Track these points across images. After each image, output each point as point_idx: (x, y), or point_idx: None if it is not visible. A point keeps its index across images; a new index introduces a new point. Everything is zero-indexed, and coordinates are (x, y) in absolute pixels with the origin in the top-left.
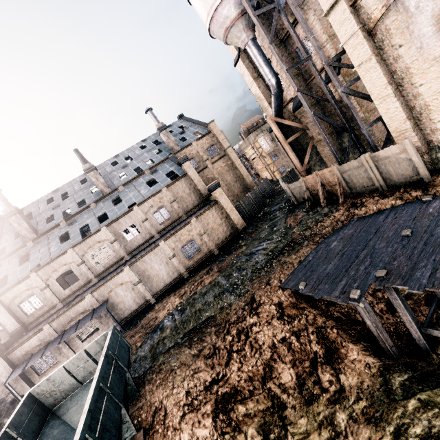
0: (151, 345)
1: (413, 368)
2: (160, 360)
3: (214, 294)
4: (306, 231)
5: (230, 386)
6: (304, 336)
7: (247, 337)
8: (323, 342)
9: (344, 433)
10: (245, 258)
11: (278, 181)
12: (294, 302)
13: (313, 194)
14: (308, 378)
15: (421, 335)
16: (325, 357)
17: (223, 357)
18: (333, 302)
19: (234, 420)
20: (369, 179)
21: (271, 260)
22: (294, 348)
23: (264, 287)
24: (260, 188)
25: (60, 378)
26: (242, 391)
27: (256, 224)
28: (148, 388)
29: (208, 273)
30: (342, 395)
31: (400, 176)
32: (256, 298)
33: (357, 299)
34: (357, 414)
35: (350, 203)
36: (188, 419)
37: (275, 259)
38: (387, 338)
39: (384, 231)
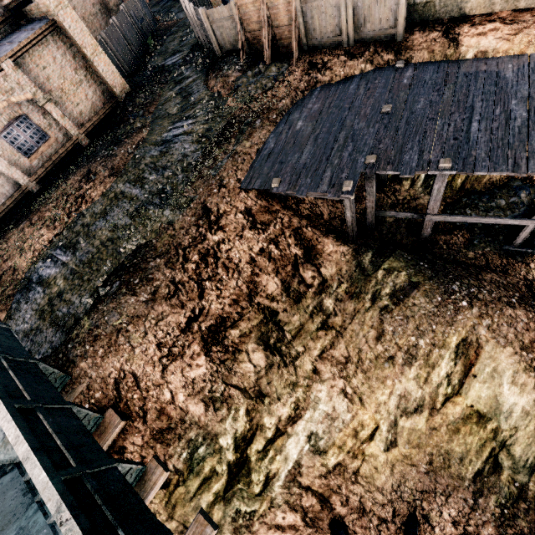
0: (36, 310)
1: (370, 247)
2: (86, 325)
3: (126, 212)
4: (253, 104)
5: (214, 317)
6: (283, 242)
7: (217, 259)
8: (301, 243)
9: (334, 313)
10: (157, 150)
11: (154, 5)
12: (265, 206)
13: (249, 40)
14: (292, 281)
15: (375, 218)
16: (305, 257)
17: (192, 290)
18: (300, 199)
19: (230, 346)
20: (336, 24)
21: (211, 150)
22: (275, 256)
23: (217, 191)
24: (133, 10)
25: None
26: (230, 317)
27: (151, 89)
28: (86, 364)
29: (90, 179)
30: (325, 285)
31: (374, 25)
32: (211, 207)
33: (351, 191)
34: (341, 295)
35: (307, 62)
36: (172, 369)
37: (217, 149)
38: (355, 226)
39: (360, 107)
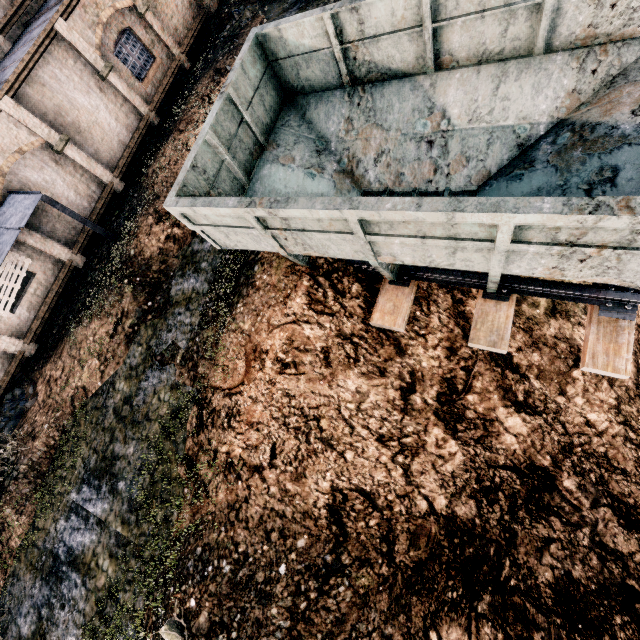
0: None
1: None
2: None
3: None
4: None
5: None
6: None
7: None
8: None
9: None
10: (293, 11)
11: None
12: None
13: None
14: None
15: None
16: None
17: None
18: None
19: None
20: None
21: None
22: None
23: None
24: None
25: (212, 165)
26: None
27: None
28: None
29: (225, 72)
30: None
31: None
32: None
33: None
34: None
35: None
36: None
37: None
38: None
39: None
